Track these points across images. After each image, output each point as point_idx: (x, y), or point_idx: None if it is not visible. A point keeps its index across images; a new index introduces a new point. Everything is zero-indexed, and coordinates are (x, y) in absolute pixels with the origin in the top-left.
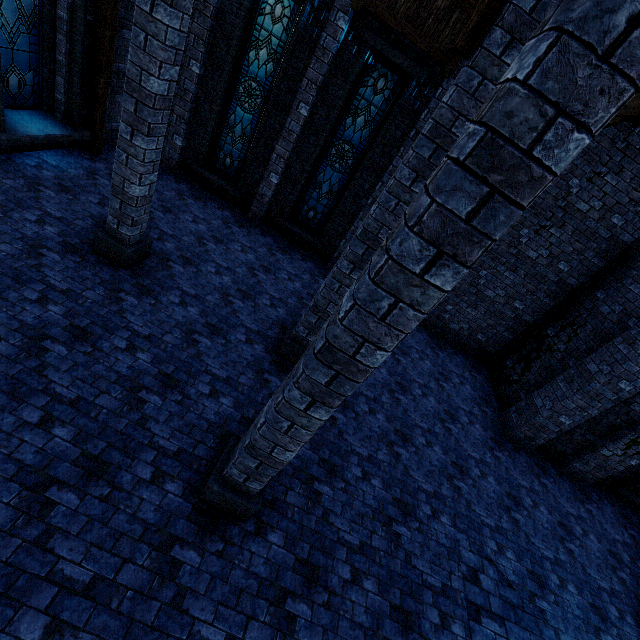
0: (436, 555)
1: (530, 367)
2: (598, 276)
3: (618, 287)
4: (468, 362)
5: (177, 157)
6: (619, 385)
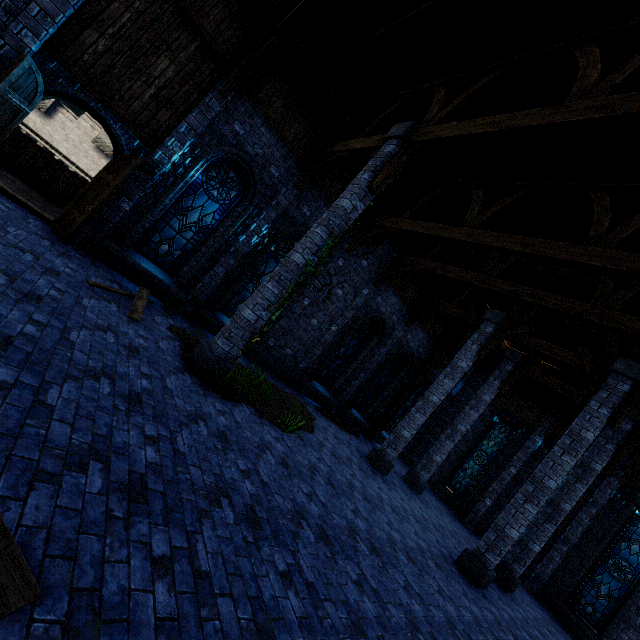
0: None
1: None
2: None
3: None
4: None
5: None
6: None
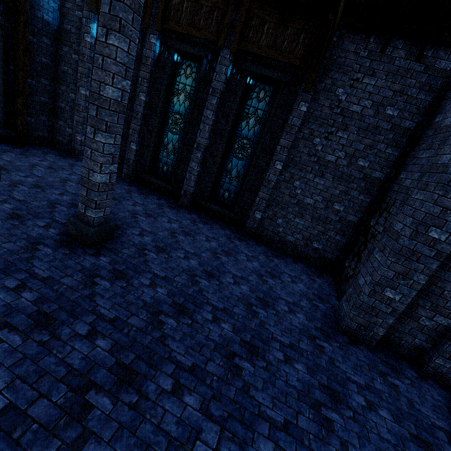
0: (141, 445)
1: (360, 258)
2: (398, 164)
3: (414, 162)
4: (309, 269)
5: (78, 147)
6: (430, 235)
